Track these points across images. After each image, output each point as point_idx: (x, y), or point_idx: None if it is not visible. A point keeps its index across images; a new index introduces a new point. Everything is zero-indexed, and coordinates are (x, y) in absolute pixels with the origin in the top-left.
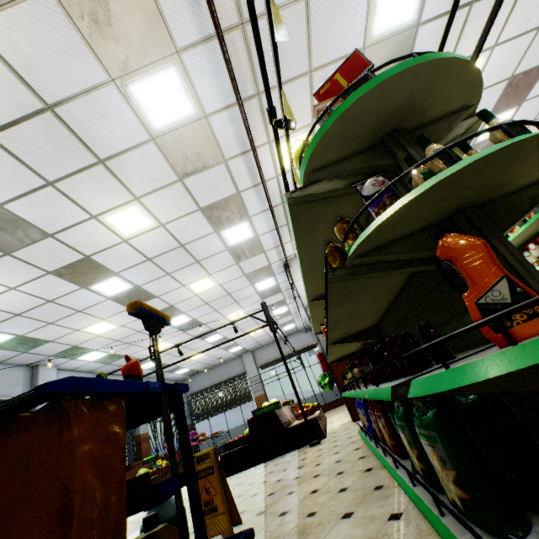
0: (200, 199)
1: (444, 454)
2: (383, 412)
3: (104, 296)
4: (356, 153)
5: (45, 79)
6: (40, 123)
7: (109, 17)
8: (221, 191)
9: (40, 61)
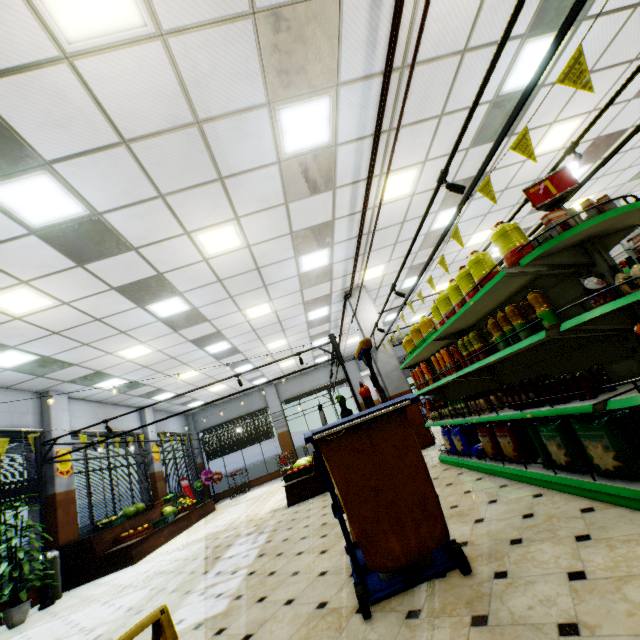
0: (296, 223)
1: (608, 443)
2: (510, 432)
3: (156, 317)
4: (563, 249)
5: (207, 96)
6: (181, 136)
7: (293, 47)
8: (318, 217)
9: (212, 78)
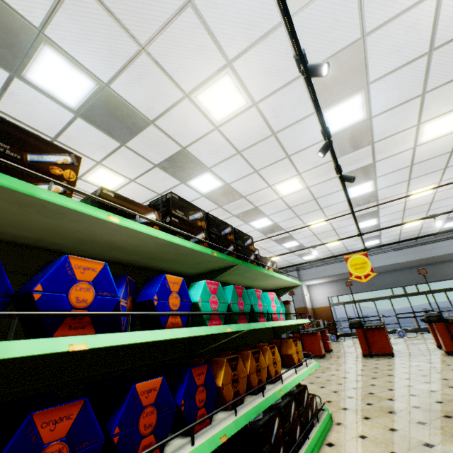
0: None
1: None
2: None
3: None
4: None
5: None
6: None
7: None
8: None
9: None
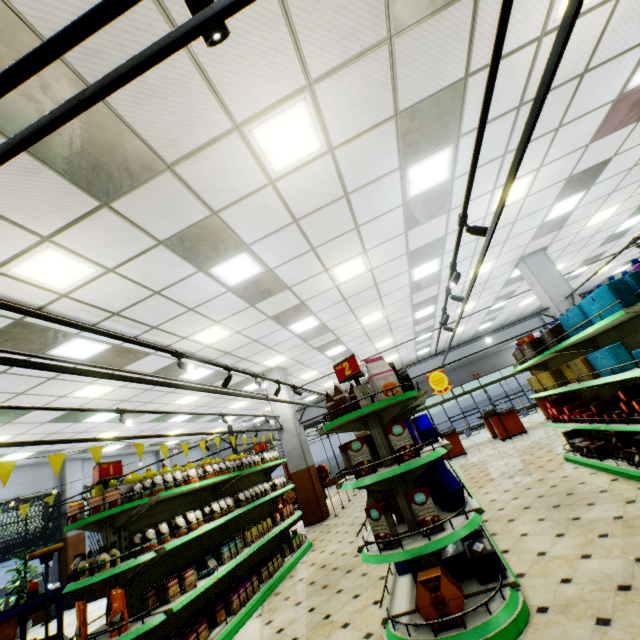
0: (146, 370)
1: None
2: None
3: (99, 422)
4: (95, 522)
5: None
6: None
7: (21, 339)
8: (161, 363)
9: None
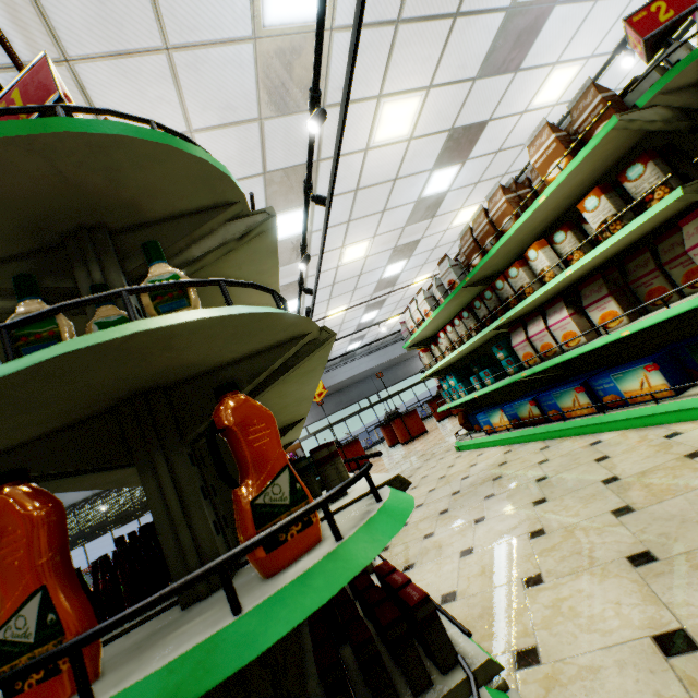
0: None
1: None
2: None
3: None
4: (16, 257)
5: None
6: None
7: None
8: None
9: None
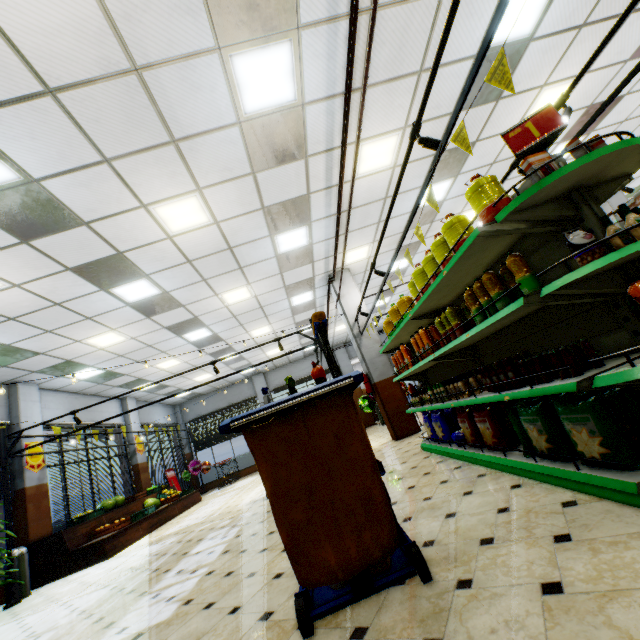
0: (267, 197)
1: (594, 427)
2: (490, 416)
3: (124, 302)
4: (547, 201)
5: (143, 35)
6: (119, 86)
7: None
8: (291, 190)
9: (145, 12)
